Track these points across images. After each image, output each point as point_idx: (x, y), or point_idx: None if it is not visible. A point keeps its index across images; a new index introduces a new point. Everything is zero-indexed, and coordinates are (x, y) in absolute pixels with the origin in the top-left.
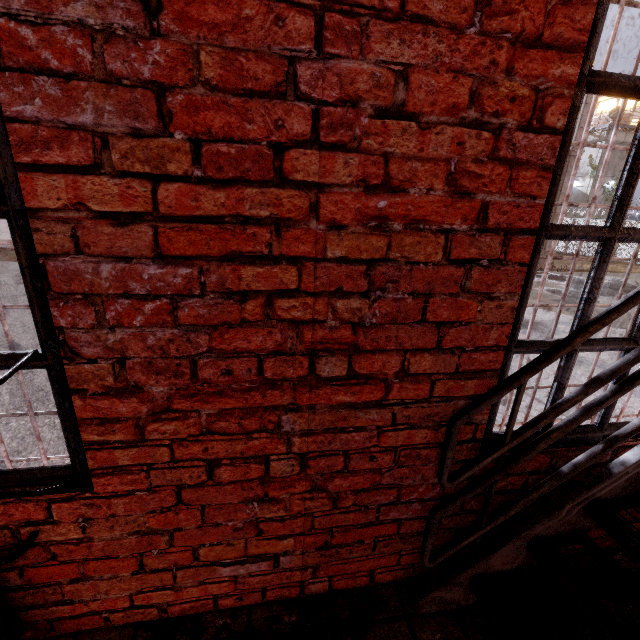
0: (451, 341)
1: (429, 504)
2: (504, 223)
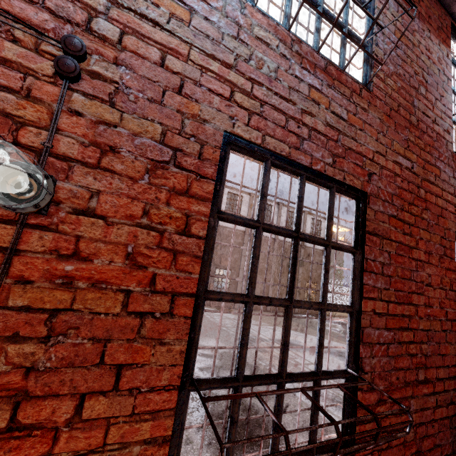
0: (445, 362)
1: None
2: (450, 317)
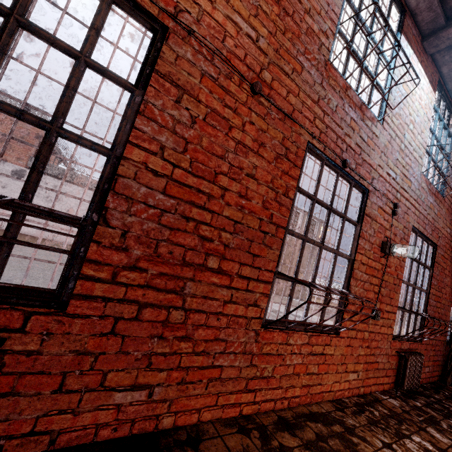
0: (446, 319)
1: (441, 357)
2: (450, 300)
